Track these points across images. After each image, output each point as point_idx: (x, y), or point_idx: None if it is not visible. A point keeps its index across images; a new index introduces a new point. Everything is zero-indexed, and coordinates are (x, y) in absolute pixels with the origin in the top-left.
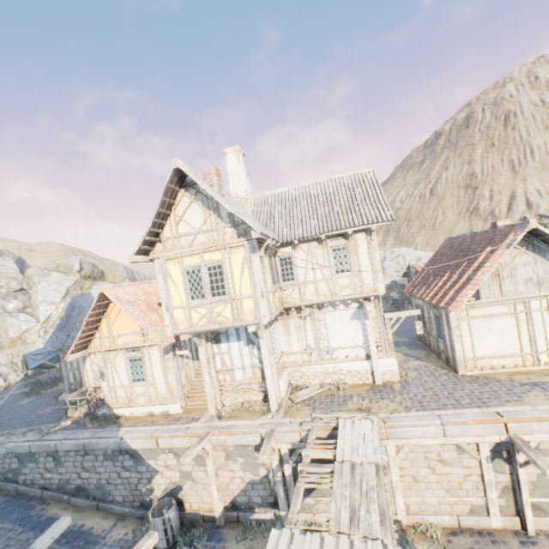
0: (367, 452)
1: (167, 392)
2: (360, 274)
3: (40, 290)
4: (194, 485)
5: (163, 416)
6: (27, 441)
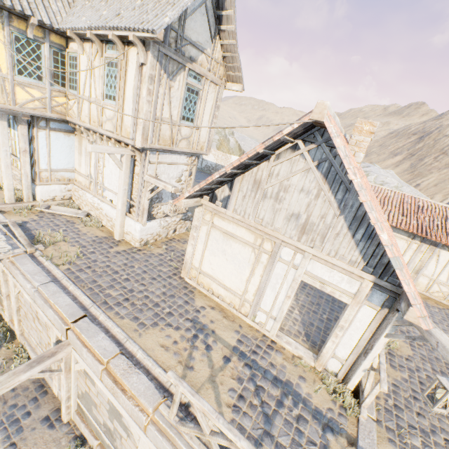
0: None
1: None
2: (122, 109)
3: None
4: None
5: None
6: None
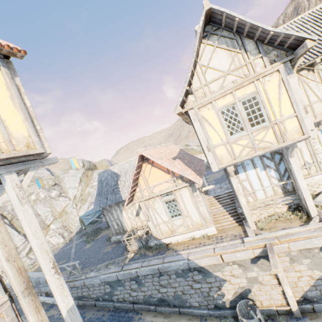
0: None
1: (201, 220)
2: None
3: (66, 182)
4: (261, 287)
5: (204, 238)
6: (112, 272)
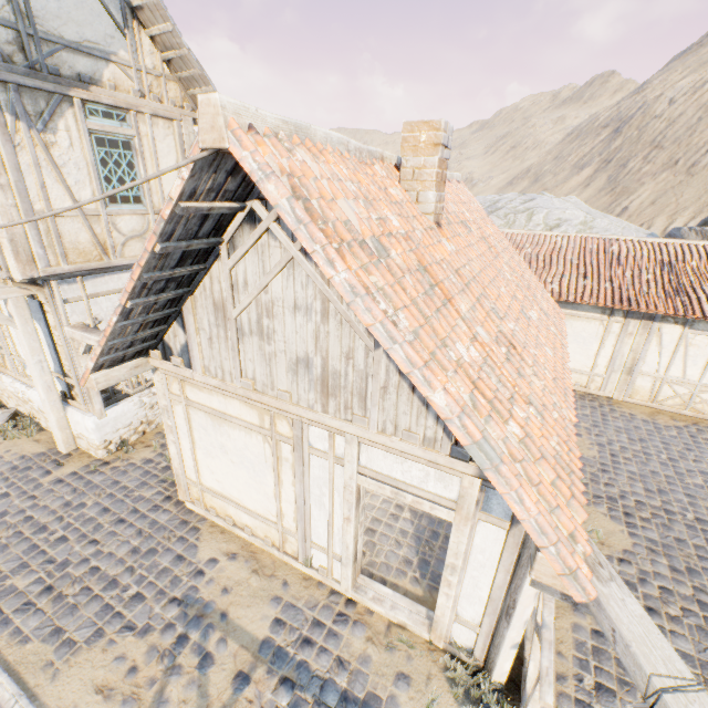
0: None
1: None
2: None
3: None
4: None
5: None
6: None
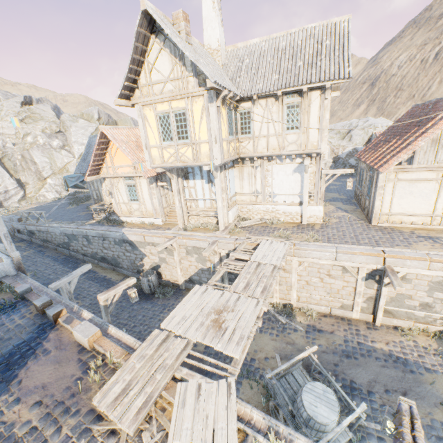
0: (272, 259)
1: (153, 210)
2: (307, 133)
3: (72, 133)
4: (167, 266)
5: (150, 225)
6: (70, 228)
